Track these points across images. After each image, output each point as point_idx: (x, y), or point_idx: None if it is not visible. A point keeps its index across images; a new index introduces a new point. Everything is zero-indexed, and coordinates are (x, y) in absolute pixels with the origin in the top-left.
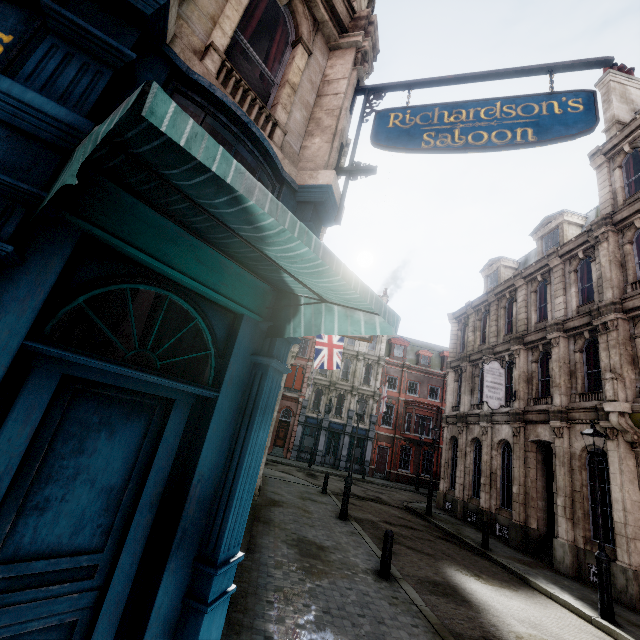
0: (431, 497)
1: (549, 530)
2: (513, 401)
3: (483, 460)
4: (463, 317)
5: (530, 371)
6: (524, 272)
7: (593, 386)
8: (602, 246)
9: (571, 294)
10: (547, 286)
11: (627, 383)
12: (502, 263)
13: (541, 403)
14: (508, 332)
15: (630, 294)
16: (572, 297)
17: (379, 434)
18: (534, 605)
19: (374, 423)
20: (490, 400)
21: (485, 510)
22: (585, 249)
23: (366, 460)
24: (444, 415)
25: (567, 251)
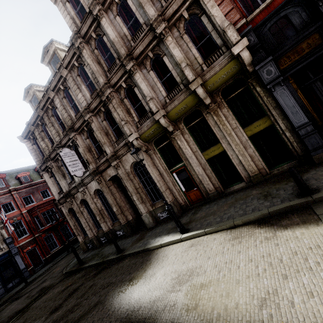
0: (77, 253)
1: (136, 214)
2: (89, 166)
3: (92, 208)
4: (30, 134)
5: (88, 145)
6: (51, 86)
7: (119, 135)
8: (84, 52)
9: (84, 90)
10: (69, 90)
11: (131, 123)
12: (35, 88)
13: (102, 158)
14: (64, 130)
15: (110, 77)
16: (85, 91)
17: (21, 245)
18: (164, 262)
19: (11, 242)
20: (76, 172)
21: (108, 231)
22: (76, 59)
23: (22, 269)
24: (56, 201)
25: (68, 63)
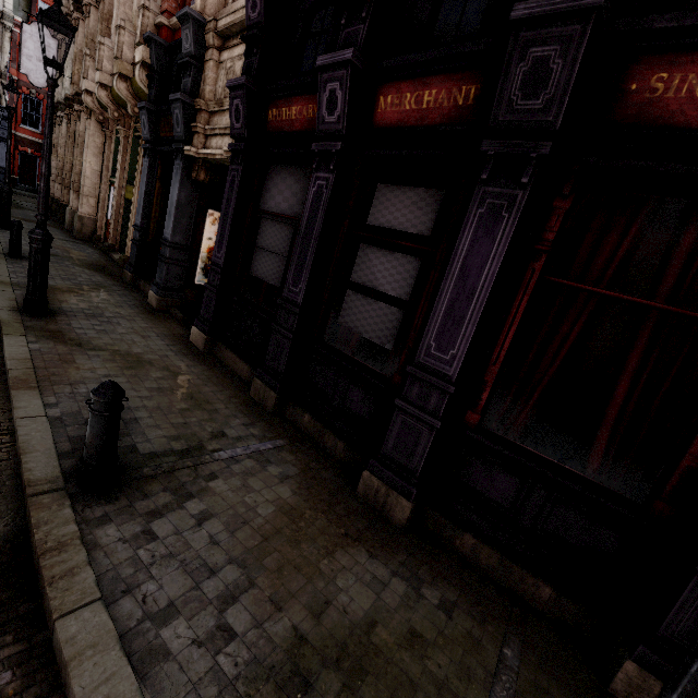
0: None
1: None
2: None
3: (58, 153)
4: None
5: None
6: None
7: None
8: None
9: None
10: None
11: None
12: None
13: None
14: None
15: None
16: None
17: (20, 137)
18: None
19: (6, 119)
20: (32, 74)
21: (55, 199)
22: None
23: None
24: None
25: None
